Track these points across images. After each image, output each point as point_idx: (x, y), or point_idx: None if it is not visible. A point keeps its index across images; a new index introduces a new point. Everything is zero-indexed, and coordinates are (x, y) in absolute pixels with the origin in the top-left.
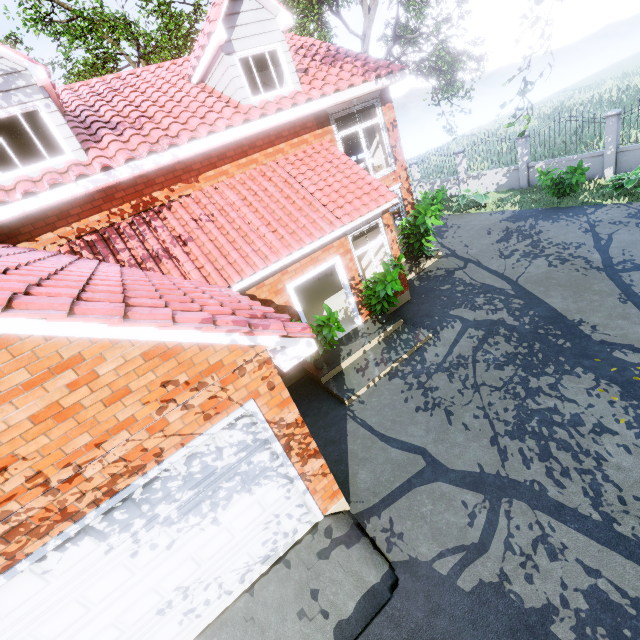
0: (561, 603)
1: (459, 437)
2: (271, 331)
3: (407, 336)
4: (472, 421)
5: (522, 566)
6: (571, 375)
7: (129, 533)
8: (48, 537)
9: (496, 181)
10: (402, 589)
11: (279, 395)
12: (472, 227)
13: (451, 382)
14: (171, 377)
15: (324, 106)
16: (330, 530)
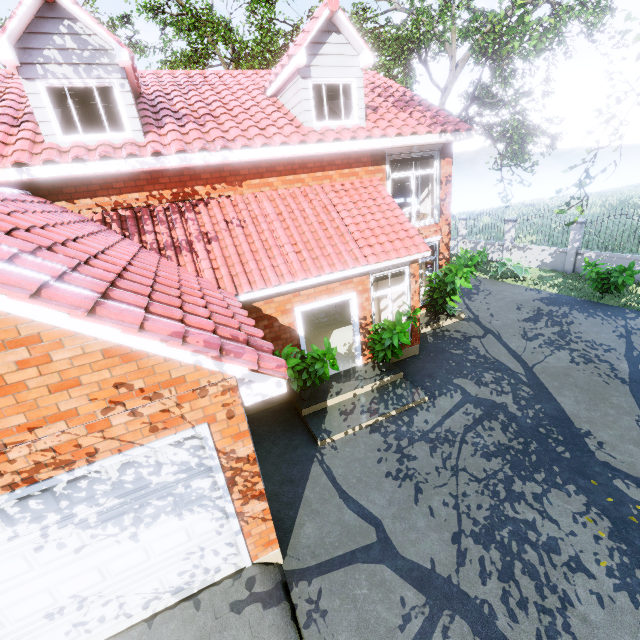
0: None
1: (421, 521)
2: (242, 361)
3: (402, 392)
4: (440, 507)
5: None
6: (561, 491)
7: (39, 525)
8: None
9: (541, 258)
10: None
11: (237, 426)
12: (503, 297)
13: (431, 456)
14: (127, 380)
15: (382, 146)
16: (253, 581)
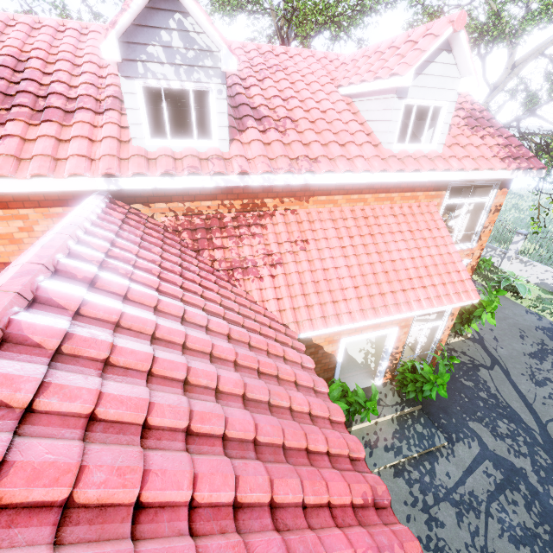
0: None
1: None
2: None
3: (422, 430)
4: None
5: None
6: None
7: None
8: None
9: (542, 277)
10: None
11: None
12: (505, 317)
13: (459, 526)
14: None
15: (455, 178)
16: None
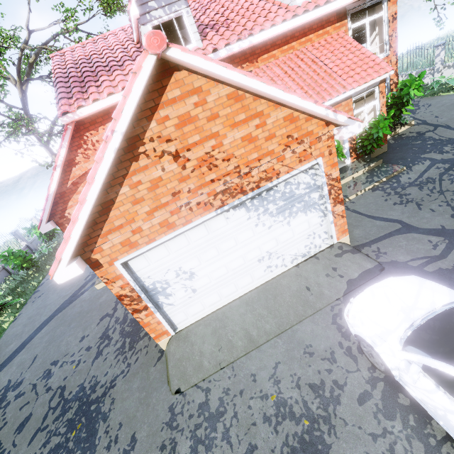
0: None
1: (427, 215)
2: (343, 113)
3: (386, 169)
4: (437, 208)
5: None
6: None
7: (257, 213)
8: (234, 199)
9: None
10: (387, 271)
11: (332, 159)
12: (443, 104)
13: (421, 191)
14: (291, 133)
15: (347, 3)
16: (341, 247)
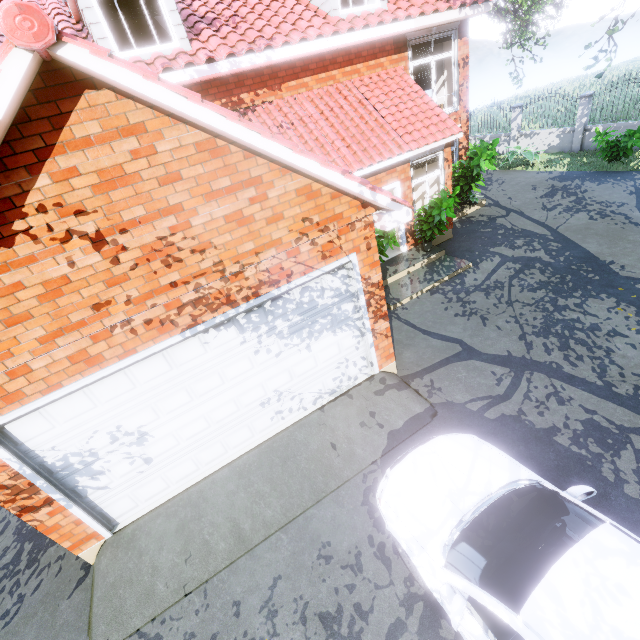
0: (563, 426)
1: (492, 334)
2: (385, 193)
3: (449, 264)
4: (504, 324)
5: (536, 407)
6: (596, 298)
7: (257, 334)
8: (216, 314)
9: (548, 142)
10: (440, 417)
11: (372, 256)
12: (517, 183)
13: (487, 299)
14: (309, 215)
15: (407, 29)
16: (384, 380)
